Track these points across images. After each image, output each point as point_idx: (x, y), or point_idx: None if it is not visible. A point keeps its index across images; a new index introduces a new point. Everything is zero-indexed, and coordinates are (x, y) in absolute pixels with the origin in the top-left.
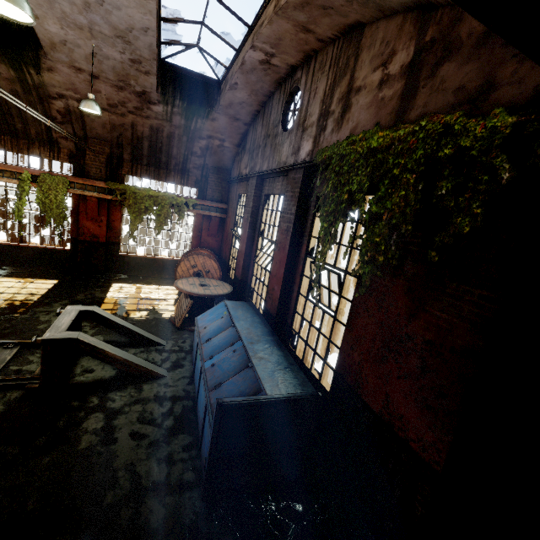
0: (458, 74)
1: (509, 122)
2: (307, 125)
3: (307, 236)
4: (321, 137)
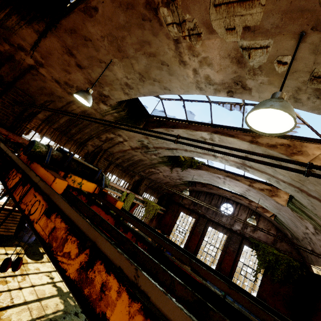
0: (286, 246)
1: (299, 265)
2: (237, 221)
3: (240, 255)
4: (245, 229)
